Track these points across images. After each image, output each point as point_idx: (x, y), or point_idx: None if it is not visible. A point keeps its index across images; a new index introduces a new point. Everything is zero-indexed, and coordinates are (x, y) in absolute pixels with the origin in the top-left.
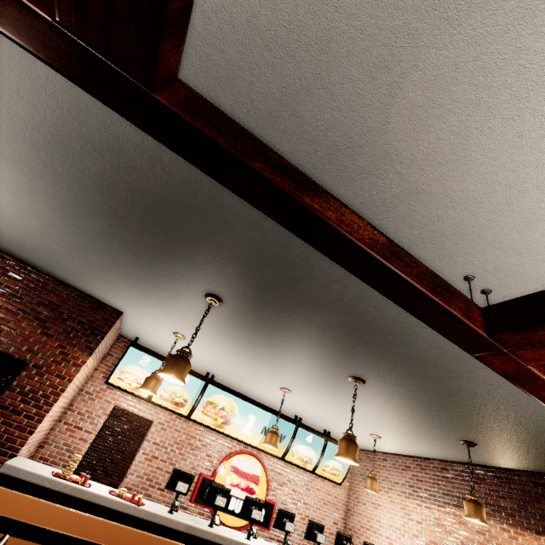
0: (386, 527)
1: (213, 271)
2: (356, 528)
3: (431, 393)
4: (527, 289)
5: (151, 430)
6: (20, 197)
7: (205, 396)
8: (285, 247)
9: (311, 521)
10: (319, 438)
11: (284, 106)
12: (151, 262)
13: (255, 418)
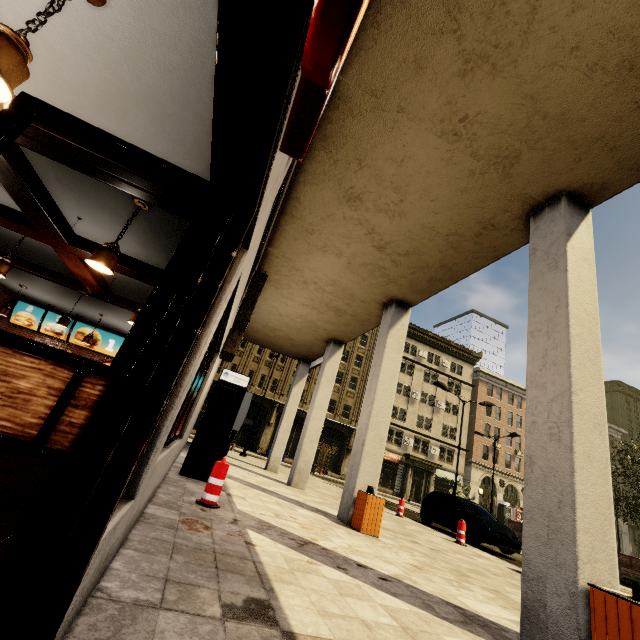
0: None
1: None
2: None
3: None
4: None
5: None
6: None
7: (75, 328)
8: None
9: None
10: None
11: None
12: None
13: (115, 341)
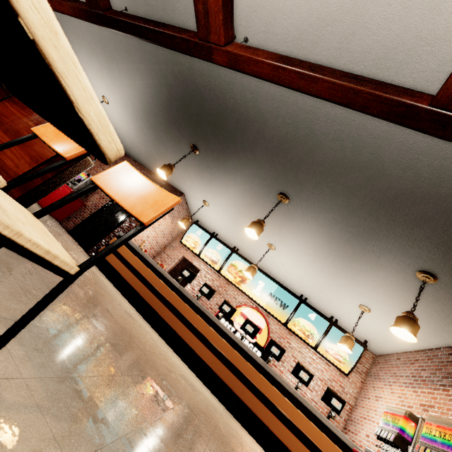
0: (379, 414)
1: (183, 123)
2: (356, 418)
3: (324, 186)
4: (254, 21)
5: (197, 274)
6: (136, 121)
7: (230, 260)
8: (186, 80)
9: (272, 340)
10: (323, 320)
11: (147, 5)
12: (170, 135)
13: (264, 284)
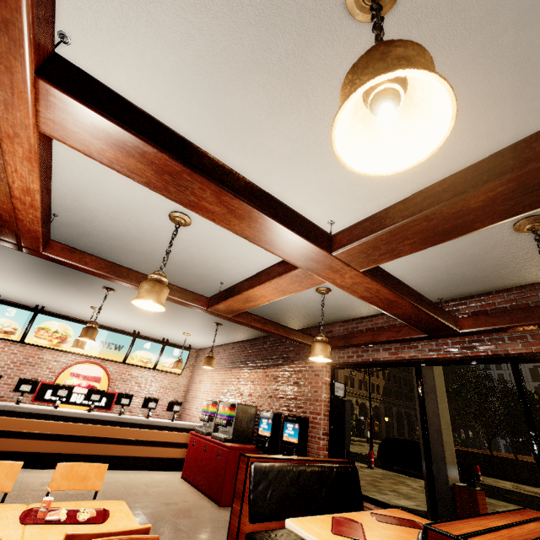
0: (202, 393)
1: None
2: (189, 399)
3: None
4: (67, 212)
5: None
6: None
7: (36, 324)
8: None
9: (120, 393)
10: (157, 345)
11: None
12: None
13: None
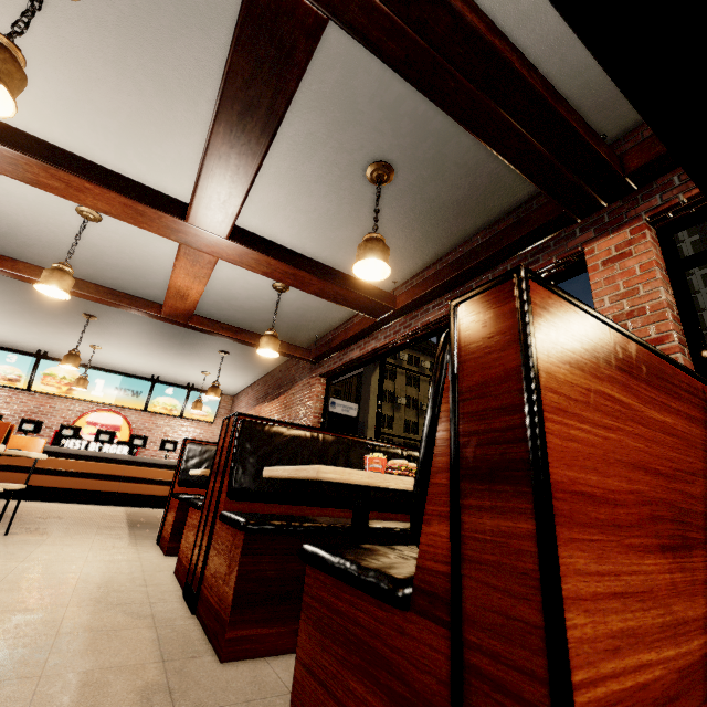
0: None
1: None
2: None
3: (127, 313)
4: None
5: None
6: None
7: (40, 370)
8: None
9: (133, 435)
10: (181, 390)
11: None
12: None
13: (104, 382)
